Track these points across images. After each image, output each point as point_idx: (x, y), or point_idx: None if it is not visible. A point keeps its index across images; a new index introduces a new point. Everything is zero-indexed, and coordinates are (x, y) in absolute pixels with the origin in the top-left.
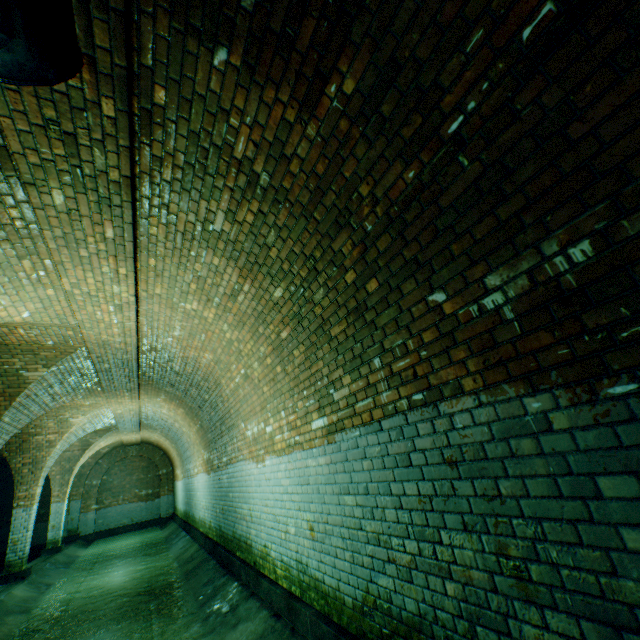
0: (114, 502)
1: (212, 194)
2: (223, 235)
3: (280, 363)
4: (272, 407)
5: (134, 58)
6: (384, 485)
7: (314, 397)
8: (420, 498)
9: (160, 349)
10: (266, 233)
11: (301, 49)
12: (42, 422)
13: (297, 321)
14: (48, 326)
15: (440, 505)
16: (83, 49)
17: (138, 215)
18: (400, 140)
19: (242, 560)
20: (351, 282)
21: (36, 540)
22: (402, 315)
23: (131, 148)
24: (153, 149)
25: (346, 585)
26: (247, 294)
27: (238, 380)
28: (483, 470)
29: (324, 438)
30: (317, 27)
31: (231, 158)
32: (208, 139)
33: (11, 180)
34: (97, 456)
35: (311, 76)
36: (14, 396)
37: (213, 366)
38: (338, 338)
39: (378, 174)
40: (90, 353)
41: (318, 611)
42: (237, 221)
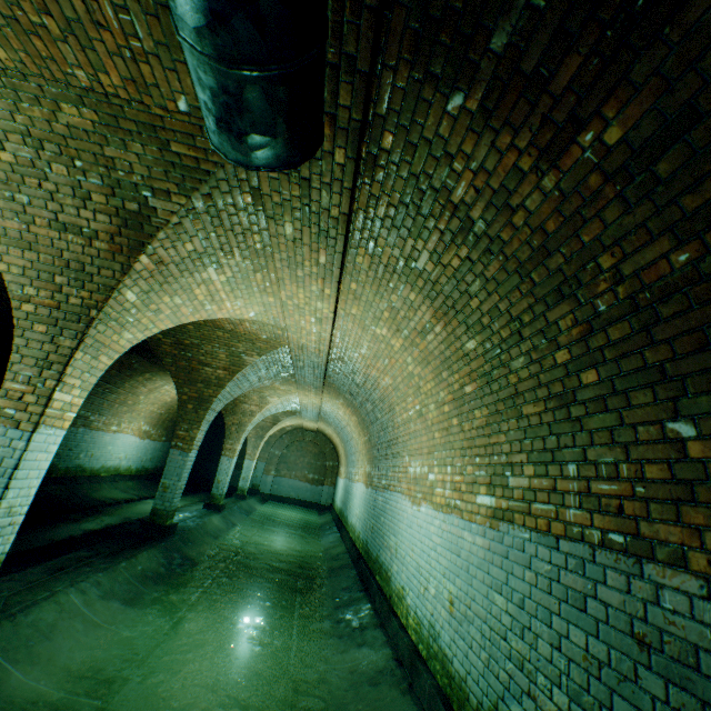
0: (287, 475)
1: (420, 234)
2: (424, 274)
3: (457, 416)
4: (439, 456)
5: (370, 109)
6: (544, 611)
7: (486, 469)
8: (586, 655)
9: (346, 360)
10: (470, 281)
11: (554, 91)
12: (249, 394)
13: (485, 381)
14: (265, 324)
15: (611, 680)
16: (328, 109)
17: (348, 245)
18: (676, 210)
19: (379, 586)
20: (561, 363)
21: (231, 482)
22: (621, 429)
23: (352, 189)
24: (372, 189)
25: (474, 683)
26: (437, 335)
27: (411, 413)
28: (687, 680)
29: (487, 519)
30: (582, 65)
31: (447, 201)
32: (426, 182)
33: (258, 213)
34: (282, 431)
35: (561, 121)
36: (235, 373)
37: (390, 391)
38: (529, 419)
39: (630, 246)
40: (291, 351)
41: (439, 686)
42: (441, 263)
